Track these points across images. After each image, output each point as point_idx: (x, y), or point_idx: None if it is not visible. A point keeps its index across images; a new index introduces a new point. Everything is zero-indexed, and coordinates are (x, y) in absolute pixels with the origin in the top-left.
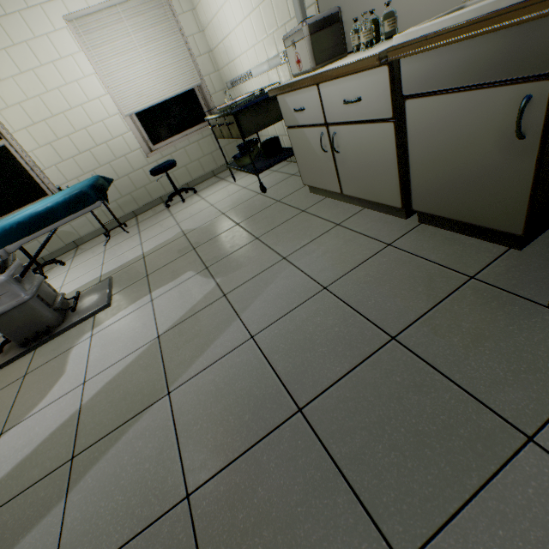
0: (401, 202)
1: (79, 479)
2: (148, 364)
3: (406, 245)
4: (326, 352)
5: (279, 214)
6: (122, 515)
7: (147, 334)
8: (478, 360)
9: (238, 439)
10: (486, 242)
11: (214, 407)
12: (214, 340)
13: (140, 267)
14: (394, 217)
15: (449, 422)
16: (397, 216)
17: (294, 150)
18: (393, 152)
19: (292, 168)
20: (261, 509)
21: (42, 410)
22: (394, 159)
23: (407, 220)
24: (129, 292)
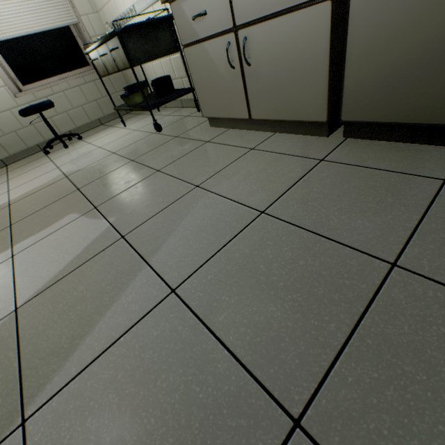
0: (327, 113)
1: None
2: None
3: (342, 158)
4: (301, 300)
5: (180, 147)
6: None
7: None
8: None
9: None
10: (433, 146)
11: None
12: (111, 303)
13: (2, 216)
14: (313, 136)
15: None
16: (317, 135)
17: (192, 75)
18: (325, 46)
19: (185, 111)
20: None
21: None
22: (325, 56)
23: (329, 138)
24: None
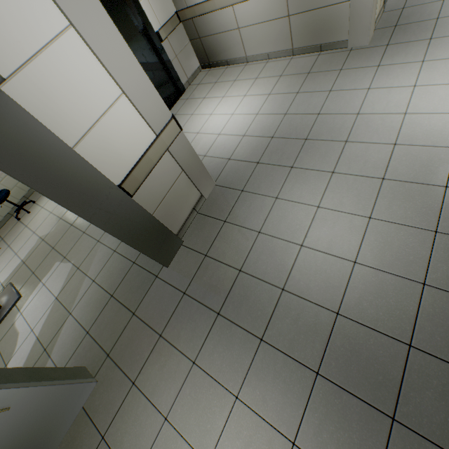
0: None
1: (52, 352)
2: (58, 309)
3: None
4: (117, 275)
5: None
6: (71, 348)
7: (50, 300)
8: (151, 261)
9: (97, 312)
10: None
11: (88, 309)
12: (80, 288)
13: (25, 269)
14: None
15: (144, 280)
16: None
17: None
18: None
19: None
20: (106, 323)
21: (19, 348)
22: None
23: None
24: (29, 286)
